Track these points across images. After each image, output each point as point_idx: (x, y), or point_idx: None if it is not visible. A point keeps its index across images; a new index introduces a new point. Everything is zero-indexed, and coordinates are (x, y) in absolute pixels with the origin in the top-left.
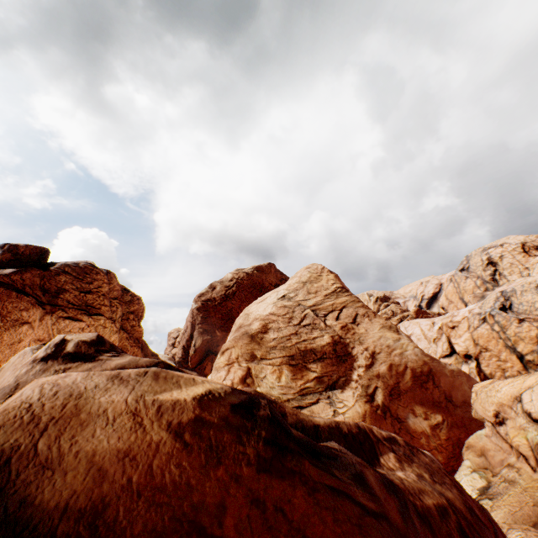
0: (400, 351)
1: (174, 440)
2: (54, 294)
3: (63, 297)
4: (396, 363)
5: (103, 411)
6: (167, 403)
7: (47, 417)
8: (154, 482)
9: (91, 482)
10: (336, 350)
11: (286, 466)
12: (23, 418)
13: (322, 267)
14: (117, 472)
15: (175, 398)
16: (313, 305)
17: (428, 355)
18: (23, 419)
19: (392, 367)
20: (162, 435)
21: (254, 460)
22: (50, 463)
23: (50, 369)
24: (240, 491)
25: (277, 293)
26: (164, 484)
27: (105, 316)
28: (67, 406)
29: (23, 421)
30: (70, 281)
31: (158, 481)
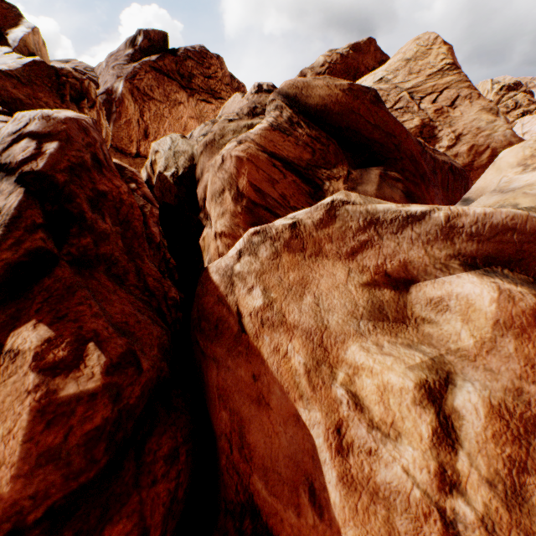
0: (488, 133)
1: (342, 94)
2: (188, 80)
3: (194, 82)
4: (478, 144)
5: (317, 86)
6: (338, 84)
7: (300, 87)
8: (338, 102)
9: (321, 101)
10: (422, 133)
11: (379, 107)
12: (293, 87)
13: (435, 37)
14: (327, 99)
15: (340, 83)
16: (410, 88)
17: (518, 137)
18: (293, 88)
19: (473, 148)
20: (338, 92)
21: (369, 100)
22: (308, 97)
23: (262, 97)
24: (364, 107)
25: (374, 76)
26: (341, 103)
27: (226, 100)
28: (305, 85)
29: (294, 88)
30: (194, 67)
31: (340, 102)
